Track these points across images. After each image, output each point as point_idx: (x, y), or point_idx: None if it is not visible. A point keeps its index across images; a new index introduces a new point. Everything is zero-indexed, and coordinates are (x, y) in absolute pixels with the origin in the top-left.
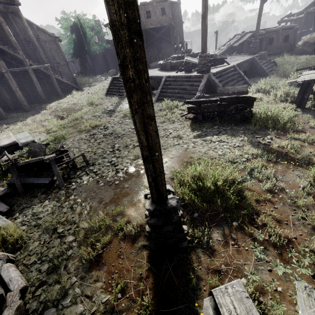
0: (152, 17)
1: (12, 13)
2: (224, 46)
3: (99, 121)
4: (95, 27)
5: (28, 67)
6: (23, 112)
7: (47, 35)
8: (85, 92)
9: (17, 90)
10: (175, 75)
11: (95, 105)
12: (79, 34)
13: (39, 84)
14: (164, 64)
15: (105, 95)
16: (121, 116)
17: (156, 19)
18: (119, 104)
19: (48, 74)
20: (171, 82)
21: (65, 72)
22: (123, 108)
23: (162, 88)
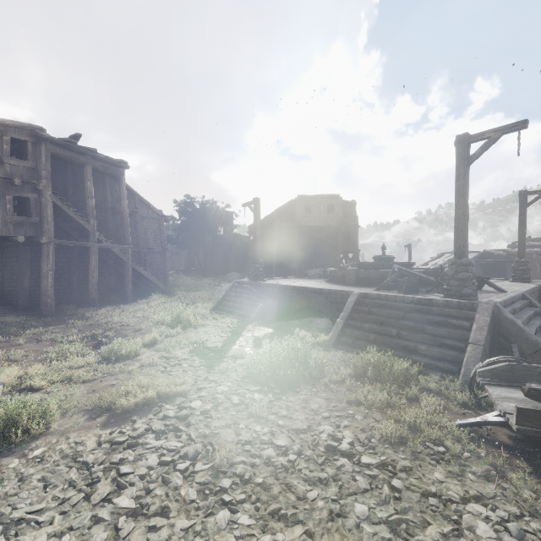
0: (313, 214)
1: (113, 178)
2: (425, 265)
3: (173, 380)
4: (224, 216)
5: (93, 244)
6: (34, 317)
7: (150, 211)
8: (176, 298)
9: (49, 275)
10: (384, 293)
11: (182, 327)
12: (200, 221)
13: (101, 273)
14: (341, 272)
15: (211, 311)
16: (241, 376)
17: (318, 216)
18: (239, 335)
19: (123, 260)
20: (372, 308)
21: (155, 262)
22: (246, 348)
23: (348, 316)
